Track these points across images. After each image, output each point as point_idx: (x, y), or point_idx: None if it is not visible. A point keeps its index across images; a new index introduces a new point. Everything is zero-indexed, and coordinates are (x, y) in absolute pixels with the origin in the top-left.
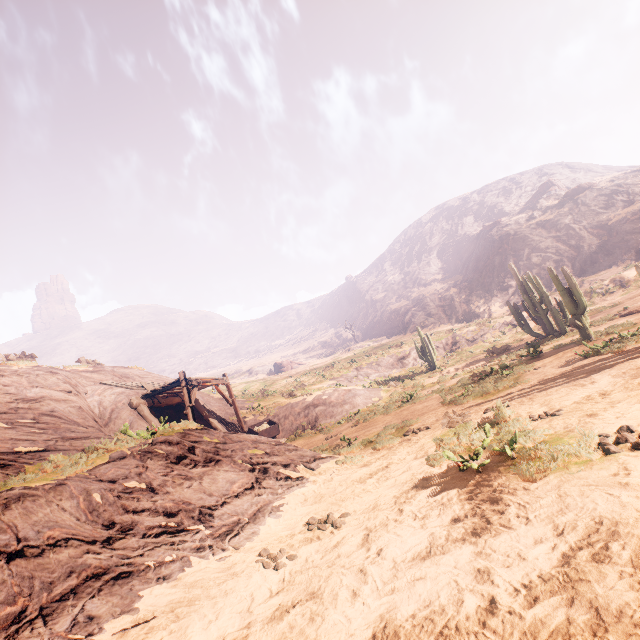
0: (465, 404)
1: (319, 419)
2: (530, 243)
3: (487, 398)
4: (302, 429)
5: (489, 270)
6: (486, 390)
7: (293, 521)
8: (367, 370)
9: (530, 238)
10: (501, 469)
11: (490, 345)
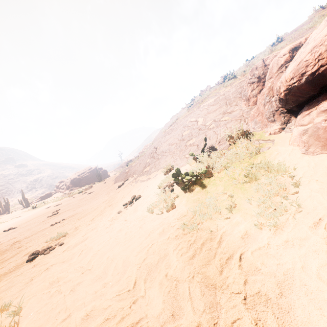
0: None
1: None
2: None
3: None
4: None
5: None
6: None
7: None
8: None
9: None
10: None
11: None
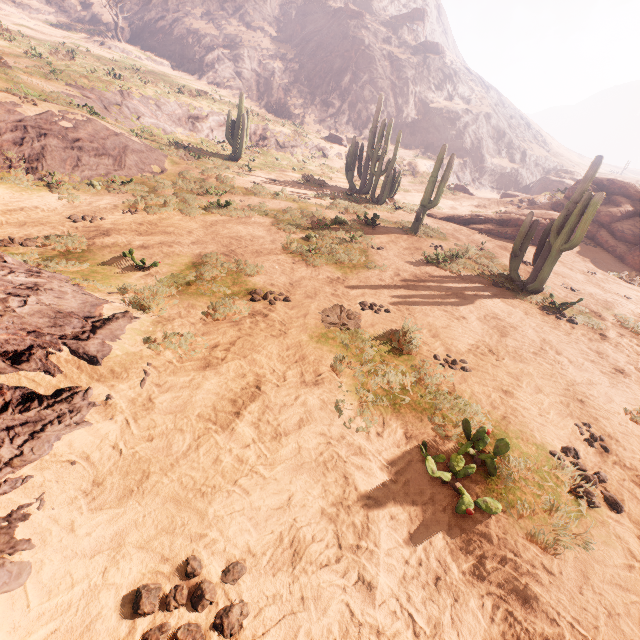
0: (320, 269)
1: (48, 161)
2: (373, 71)
3: (347, 274)
4: (4, 165)
5: (325, 70)
6: (340, 257)
7: (78, 593)
8: (139, 106)
9: (376, 65)
10: (478, 491)
11: (298, 164)
